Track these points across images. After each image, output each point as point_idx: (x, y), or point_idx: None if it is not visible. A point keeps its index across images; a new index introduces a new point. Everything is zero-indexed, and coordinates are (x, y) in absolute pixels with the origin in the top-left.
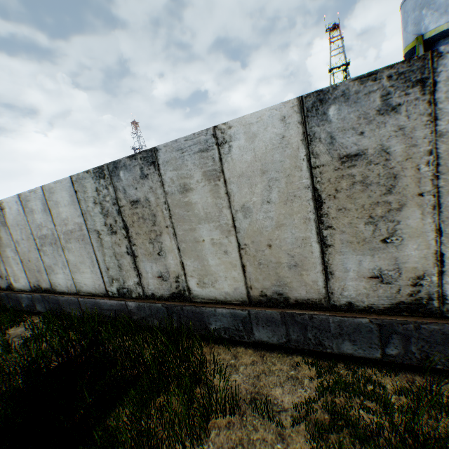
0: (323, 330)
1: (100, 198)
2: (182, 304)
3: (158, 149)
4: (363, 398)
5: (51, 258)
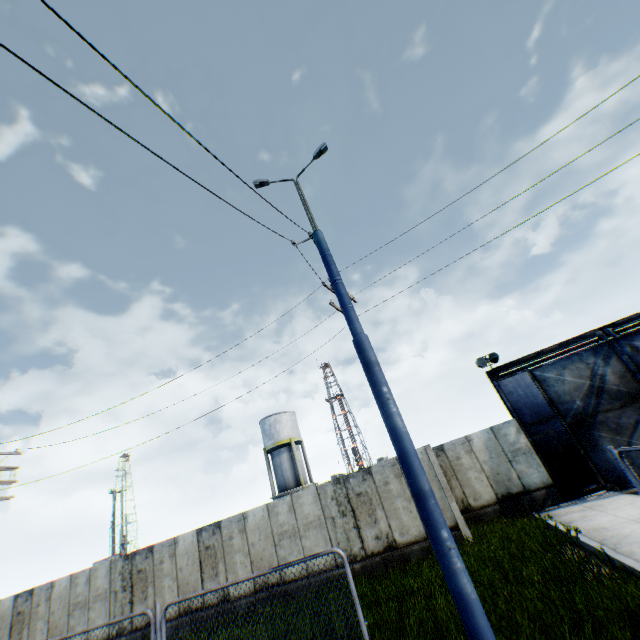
0: None
1: None
2: None
3: None
4: None
5: None
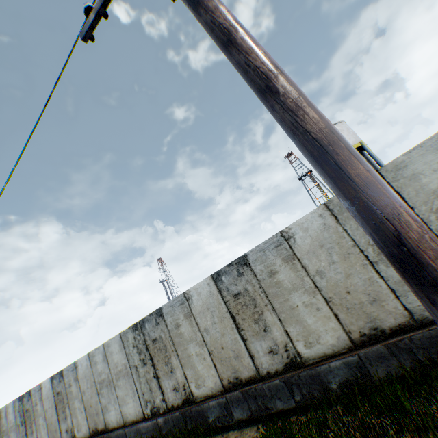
0: (264, 396)
1: (136, 342)
2: (190, 406)
3: (162, 307)
4: (285, 433)
5: (106, 397)
